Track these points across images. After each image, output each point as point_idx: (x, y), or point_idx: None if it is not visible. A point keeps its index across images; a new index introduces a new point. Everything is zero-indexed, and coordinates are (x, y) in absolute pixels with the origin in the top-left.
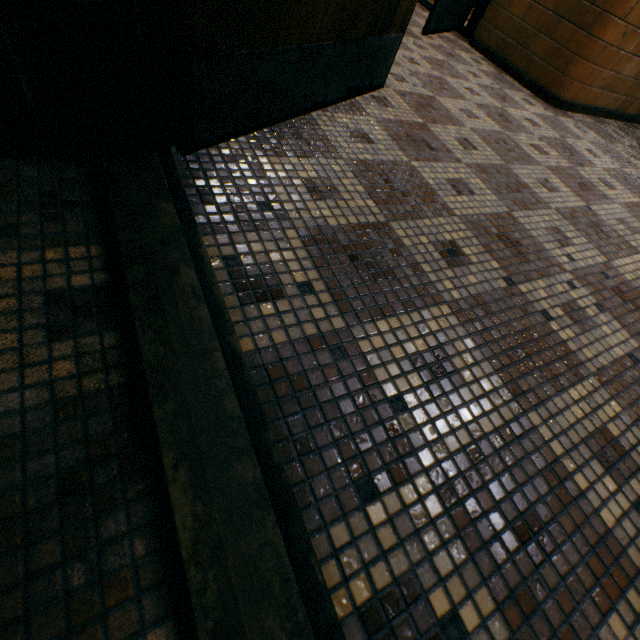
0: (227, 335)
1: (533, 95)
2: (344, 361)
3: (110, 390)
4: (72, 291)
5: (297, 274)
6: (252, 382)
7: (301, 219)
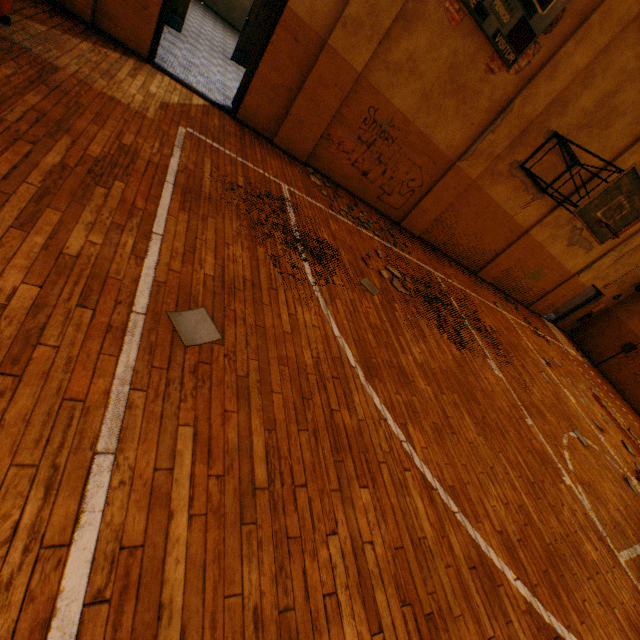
0: None
1: None
2: None
3: None
4: None
5: None
6: None
7: None
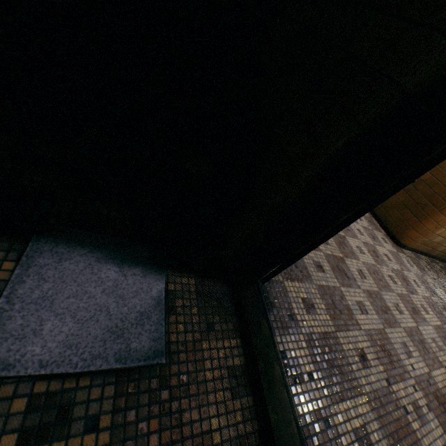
0: (291, 407)
1: (386, 234)
2: (329, 428)
3: (253, 431)
4: (236, 368)
5: (306, 365)
6: (303, 440)
7: (303, 326)
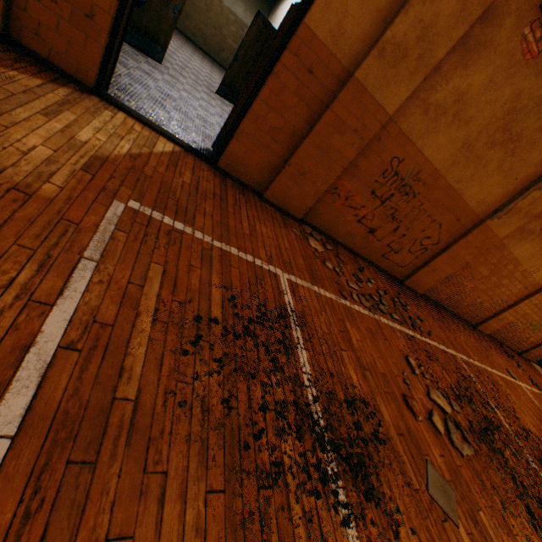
0: None
1: None
2: None
3: None
4: None
5: None
6: None
7: None
